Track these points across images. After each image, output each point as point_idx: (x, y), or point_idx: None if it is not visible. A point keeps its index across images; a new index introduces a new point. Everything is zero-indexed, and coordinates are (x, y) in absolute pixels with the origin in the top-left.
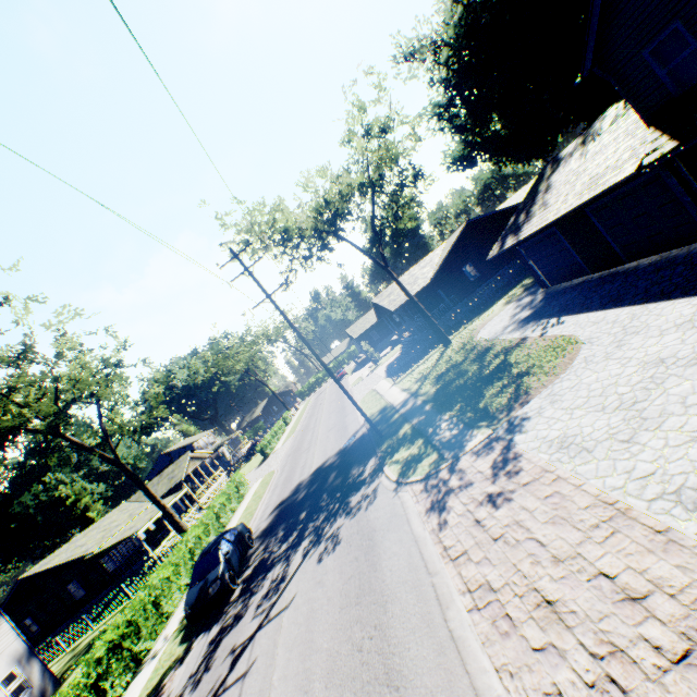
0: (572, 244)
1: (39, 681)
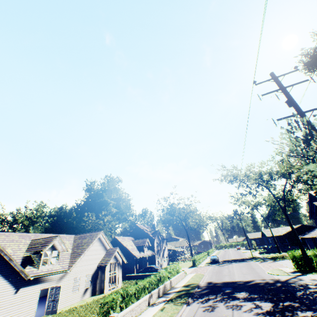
0: (314, 244)
1: (168, 261)
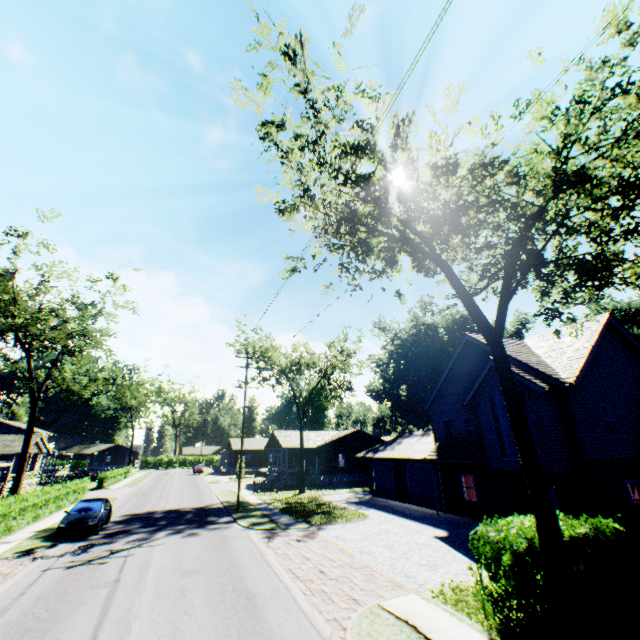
0: (394, 477)
1: None
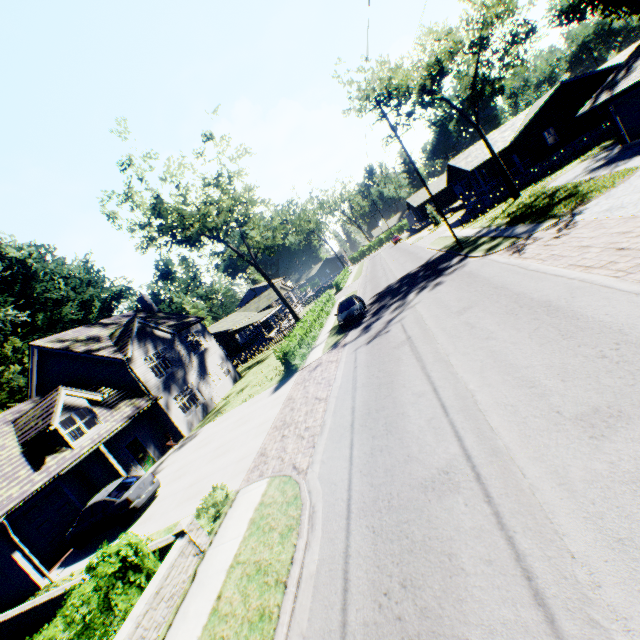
0: None
1: (233, 372)
